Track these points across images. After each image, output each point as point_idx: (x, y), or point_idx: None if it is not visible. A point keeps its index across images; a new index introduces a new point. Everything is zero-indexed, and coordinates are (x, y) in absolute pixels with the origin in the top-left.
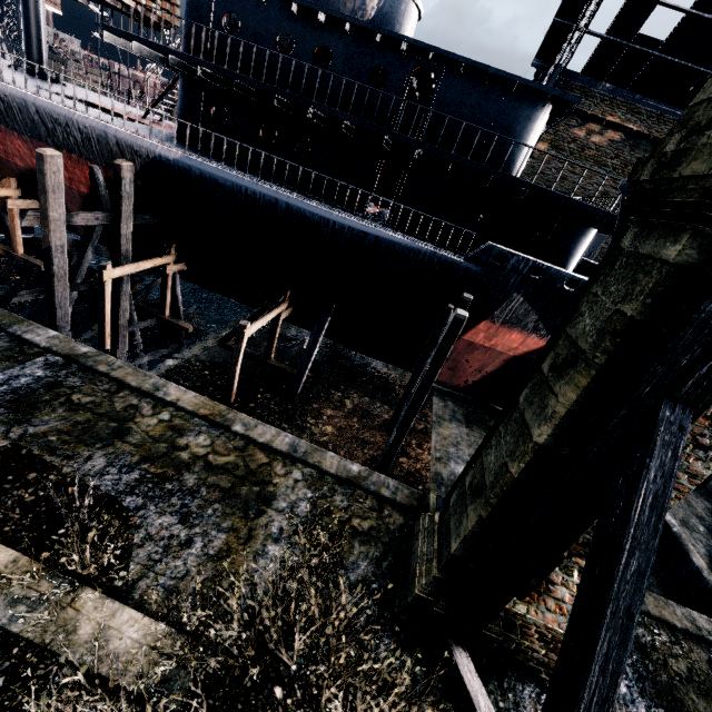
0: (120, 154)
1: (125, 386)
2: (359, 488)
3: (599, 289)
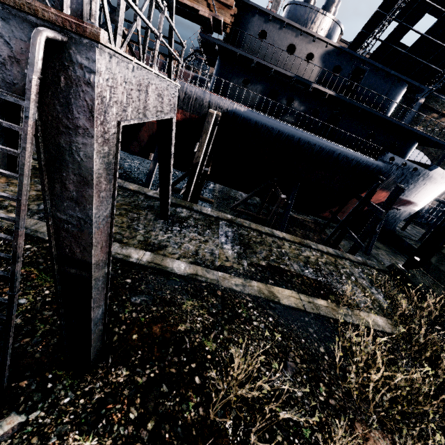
0: (207, 106)
1: (260, 232)
2: (368, 266)
3: None
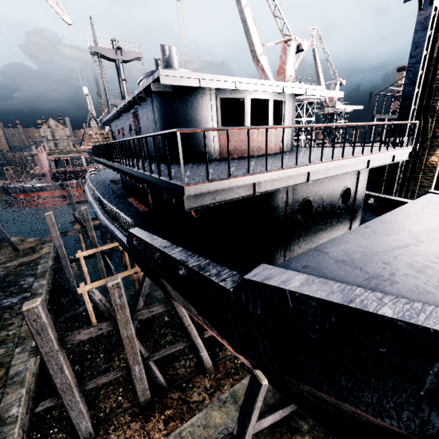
0: None
1: None
2: None
3: None
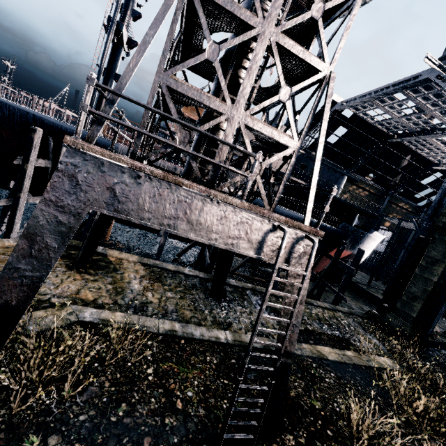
0: None
1: (276, 297)
2: (354, 315)
3: (433, 246)
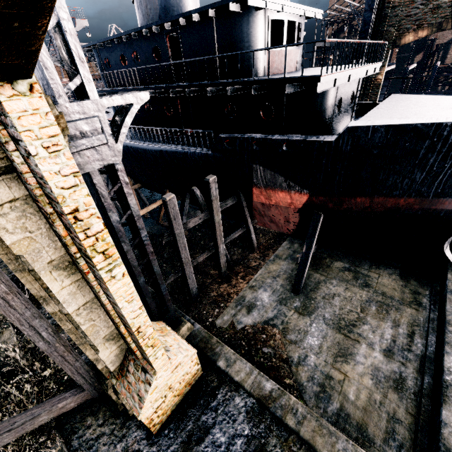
0: None
1: None
2: None
3: None
